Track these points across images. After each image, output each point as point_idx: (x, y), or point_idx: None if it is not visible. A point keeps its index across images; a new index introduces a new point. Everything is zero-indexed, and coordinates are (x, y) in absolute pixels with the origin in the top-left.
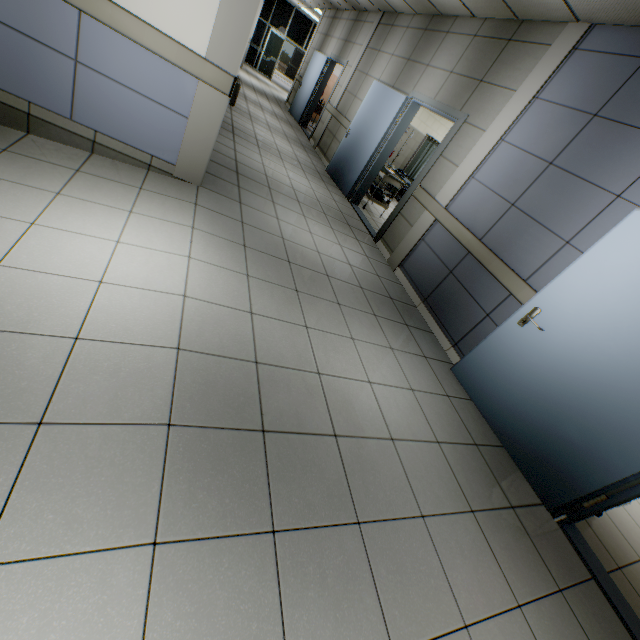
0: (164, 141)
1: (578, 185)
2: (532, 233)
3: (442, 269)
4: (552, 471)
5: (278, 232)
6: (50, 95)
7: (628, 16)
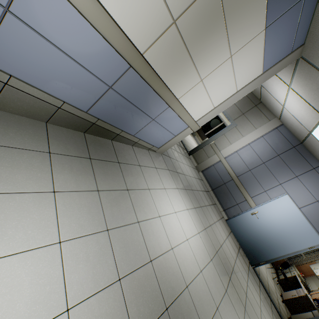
0: (161, 141)
1: (270, 175)
2: (255, 183)
3: (221, 181)
4: (254, 255)
5: (182, 171)
6: (132, 128)
7: (293, 133)
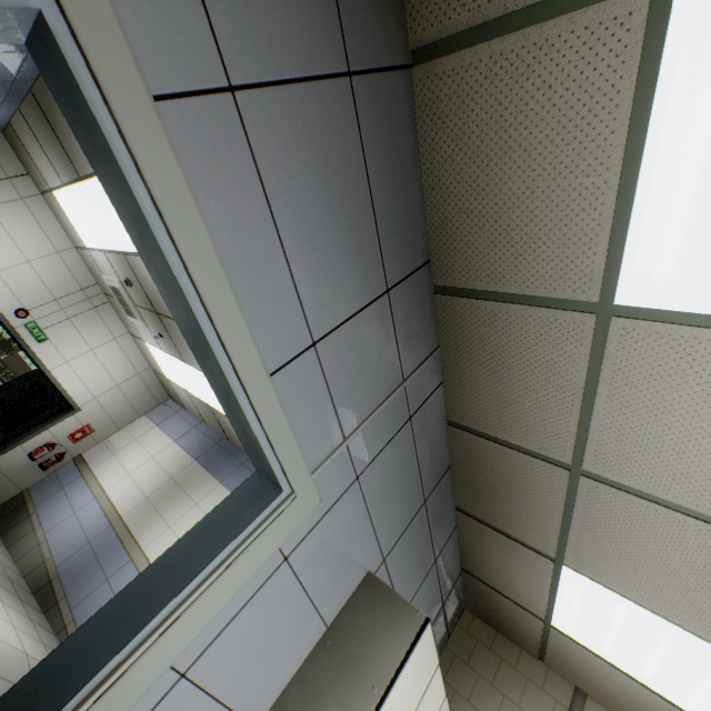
0: None
1: None
2: None
3: None
4: None
5: None
6: (79, 594)
7: None
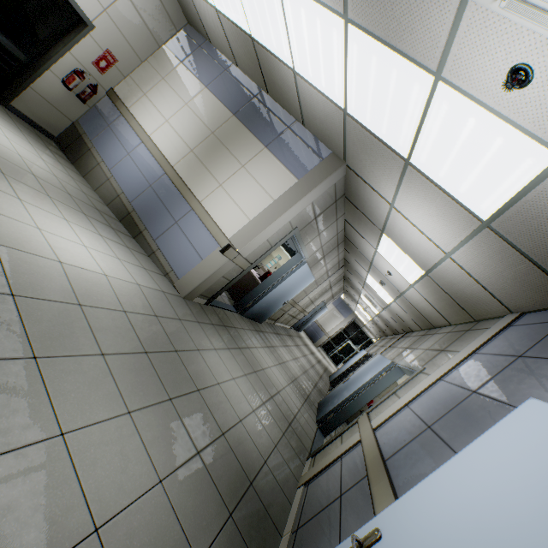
0: (184, 266)
1: (495, 406)
2: (436, 454)
3: (335, 490)
4: None
5: (201, 347)
6: (156, 229)
7: (539, 296)
